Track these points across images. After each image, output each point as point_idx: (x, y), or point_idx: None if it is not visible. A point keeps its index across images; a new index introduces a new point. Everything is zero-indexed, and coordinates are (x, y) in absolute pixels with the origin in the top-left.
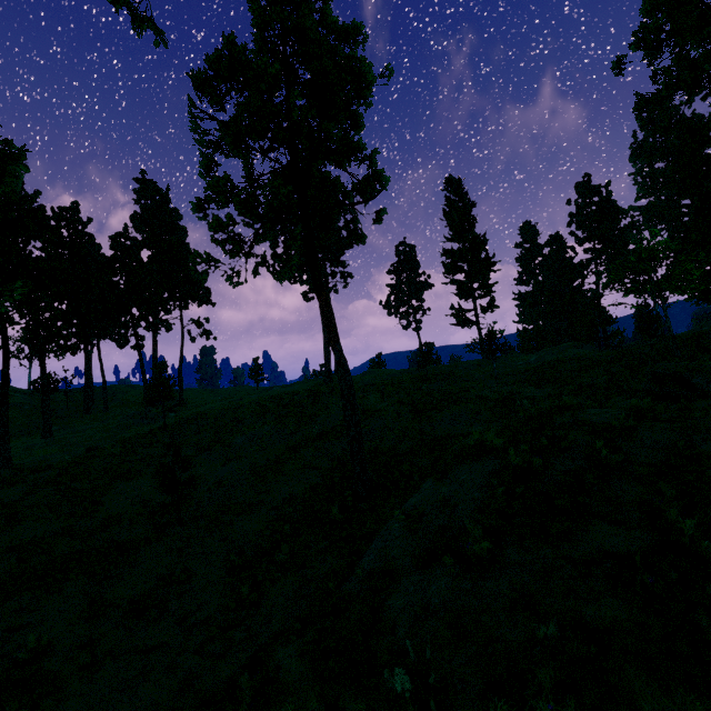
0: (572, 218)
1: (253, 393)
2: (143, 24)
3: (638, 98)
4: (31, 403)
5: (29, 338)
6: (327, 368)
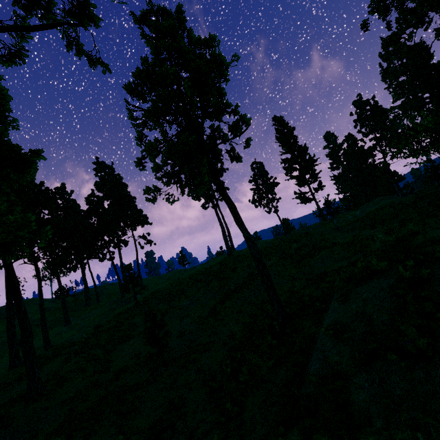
0: (356, 122)
1: (184, 273)
2: (95, 63)
3: (382, 40)
4: (55, 306)
5: (50, 266)
6: (227, 247)
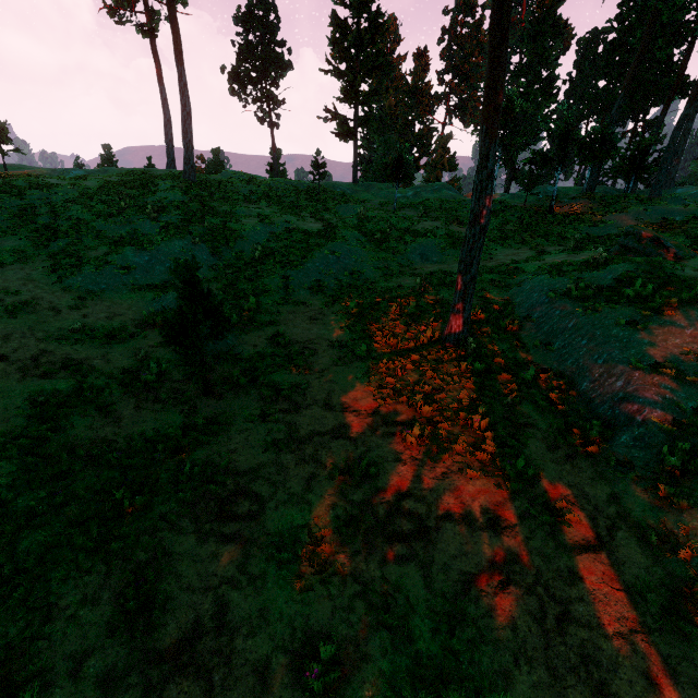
0: (444, 34)
1: (34, 175)
2: None
3: None
4: None
5: None
6: (188, 157)
